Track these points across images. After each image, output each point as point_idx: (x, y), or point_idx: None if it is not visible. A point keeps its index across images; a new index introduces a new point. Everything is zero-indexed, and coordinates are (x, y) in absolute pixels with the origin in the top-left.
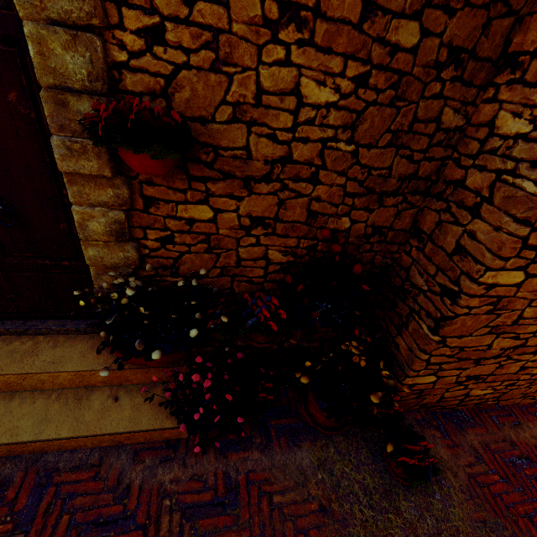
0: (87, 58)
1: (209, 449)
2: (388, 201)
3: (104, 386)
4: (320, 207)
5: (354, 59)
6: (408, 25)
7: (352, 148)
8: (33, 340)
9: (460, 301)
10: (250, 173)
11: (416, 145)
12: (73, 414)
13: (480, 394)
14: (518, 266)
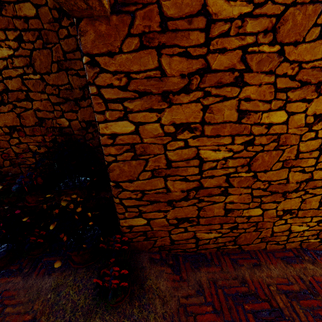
0: None
1: None
2: (83, 104)
3: None
4: (43, 115)
5: (9, 30)
6: (25, 5)
7: (39, 77)
8: None
9: (104, 151)
10: None
11: (76, 66)
12: None
13: (210, 238)
14: (119, 117)
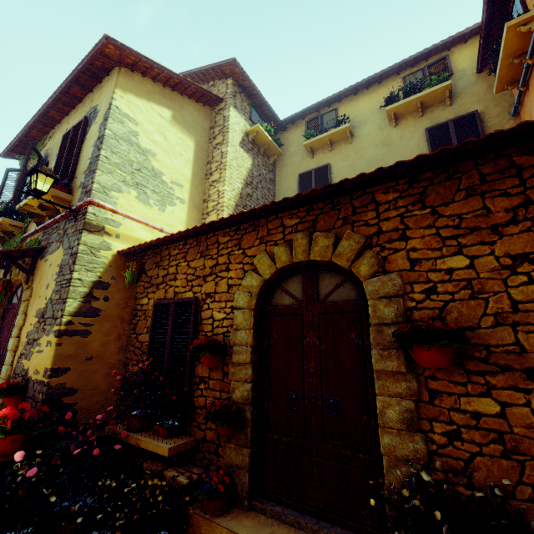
0: (395, 308)
1: None
2: None
3: None
4: None
5: None
6: None
7: None
8: None
9: None
10: (529, 364)
11: None
12: None
13: None
14: None
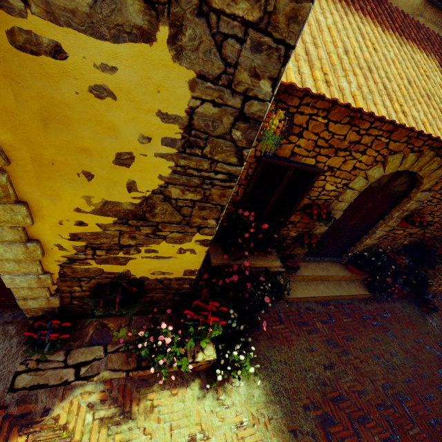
0: (417, 206)
1: (374, 301)
2: None
3: (342, 280)
4: (427, 231)
5: None
6: None
7: None
8: (323, 264)
9: None
10: None
11: None
12: (342, 289)
13: (439, 289)
14: None
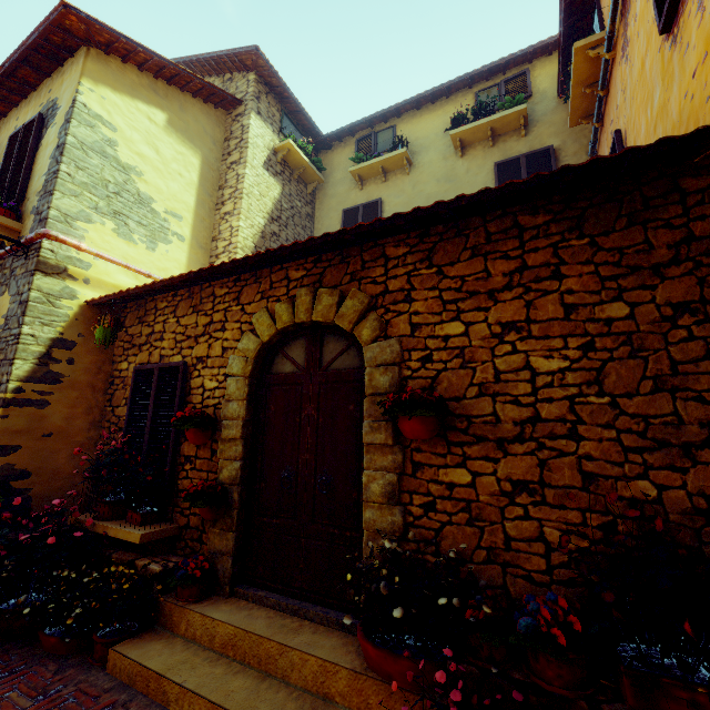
0: (390, 377)
1: None
2: (706, 456)
3: (342, 705)
4: (595, 467)
5: (572, 336)
6: (612, 306)
7: (607, 400)
8: (301, 622)
9: None
10: (501, 435)
11: (698, 385)
12: None
13: None
14: None
